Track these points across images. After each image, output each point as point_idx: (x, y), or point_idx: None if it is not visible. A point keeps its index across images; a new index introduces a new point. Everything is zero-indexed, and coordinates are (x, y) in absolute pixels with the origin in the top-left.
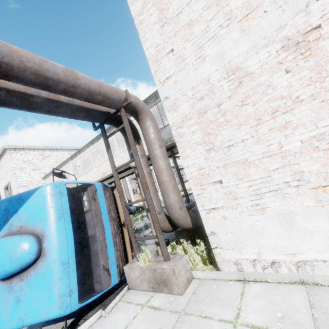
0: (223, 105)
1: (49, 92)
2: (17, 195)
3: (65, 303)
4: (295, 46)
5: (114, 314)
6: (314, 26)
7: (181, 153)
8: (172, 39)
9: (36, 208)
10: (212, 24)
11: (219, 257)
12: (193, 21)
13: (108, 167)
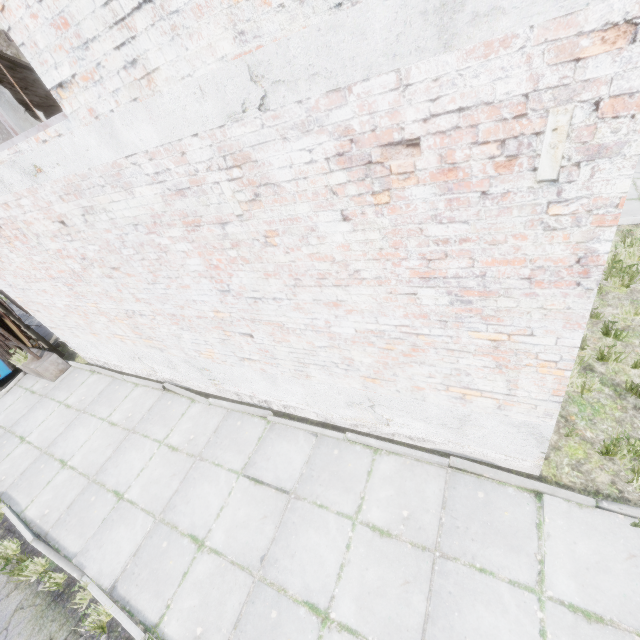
0: None
1: None
2: None
3: None
4: None
5: (7, 397)
6: None
7: None
8: None
9: None
10: None
11: (81, 355)
12: None
13: None
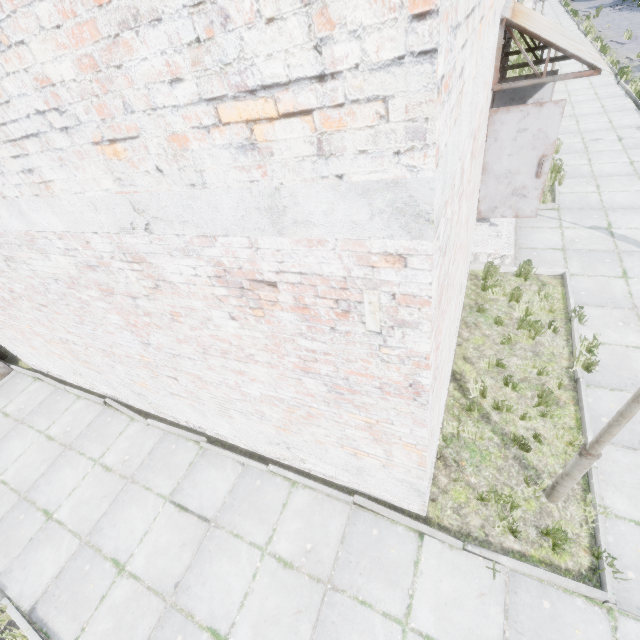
0: None
1: None
2: None
3: None
4: None
5: None
6: None
7: None
8: None
9: None
10: None
11: (23, 360)
12: None
13: None
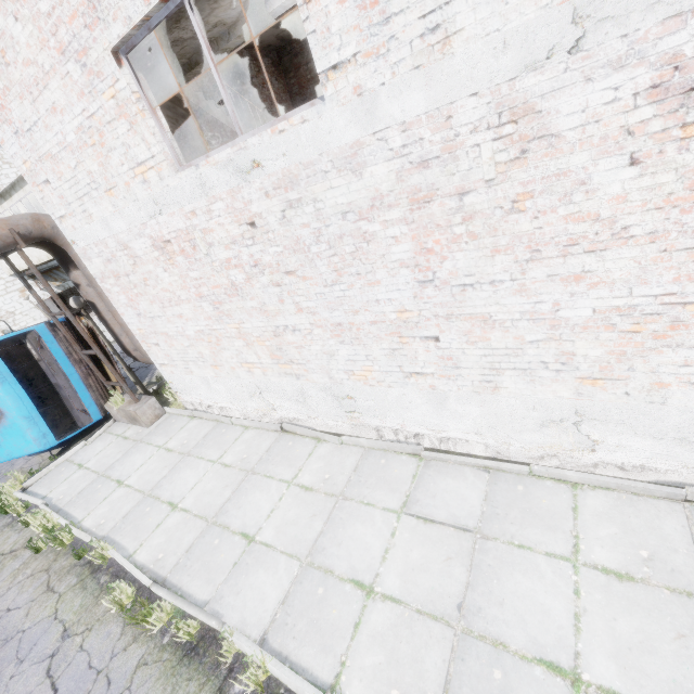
0: (131, 277)
1: None
2: None
3: (42, 443)
4: (161, 249)
5: (97, 443)
6: (167, 239)
7: (117, 309)
8: (41, 165)
9: None
10: (79, 176)
11: (181, 399)
12: (55, 156)
13: None
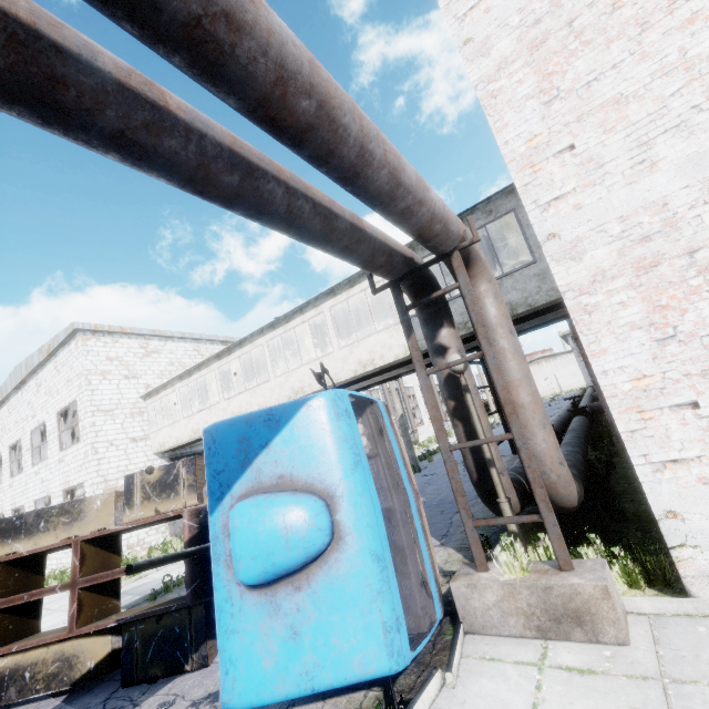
0: (702, 252)
1: (378, 210)
2: (264, 411)
3: (394, 645)
4: None
5: (475, 683)
6: None
7: (587, 345)
8: (572, 128)
9: (309, 441)
10: (675, 103)
11: (688, 567)
12: (627, 96)
13: (307, 379)
